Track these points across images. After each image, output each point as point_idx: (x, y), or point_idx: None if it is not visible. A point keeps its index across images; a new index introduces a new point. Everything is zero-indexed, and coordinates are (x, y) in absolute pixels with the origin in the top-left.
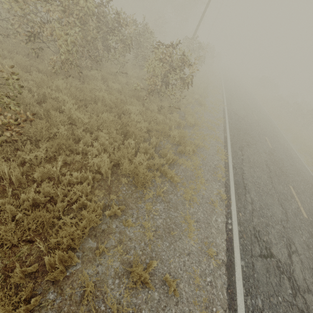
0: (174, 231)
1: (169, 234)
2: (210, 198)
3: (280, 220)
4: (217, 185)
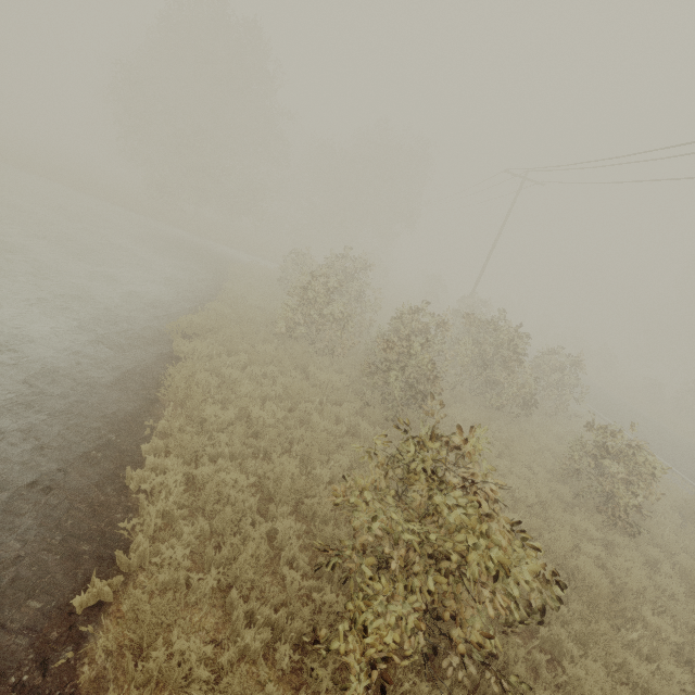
0: None
1: None
2: None
3: None
4: None
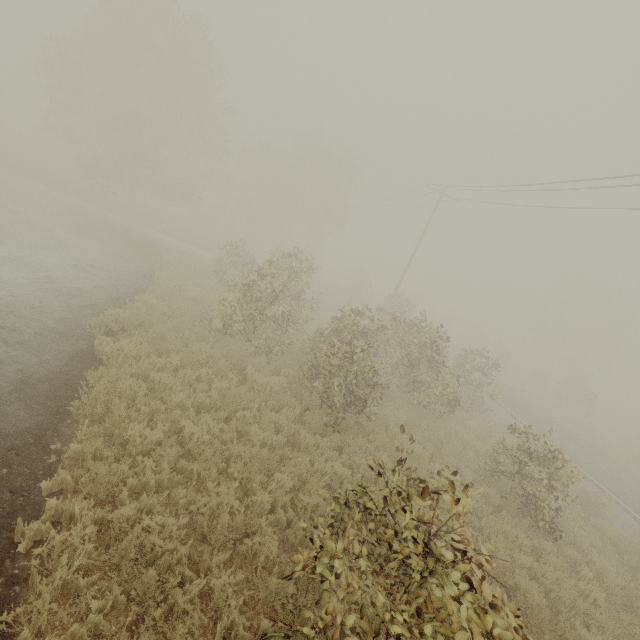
0: (634, 536)
1: (636, 539)
2: (604, 500)
3: (639, 500)
4: (590, 485)
